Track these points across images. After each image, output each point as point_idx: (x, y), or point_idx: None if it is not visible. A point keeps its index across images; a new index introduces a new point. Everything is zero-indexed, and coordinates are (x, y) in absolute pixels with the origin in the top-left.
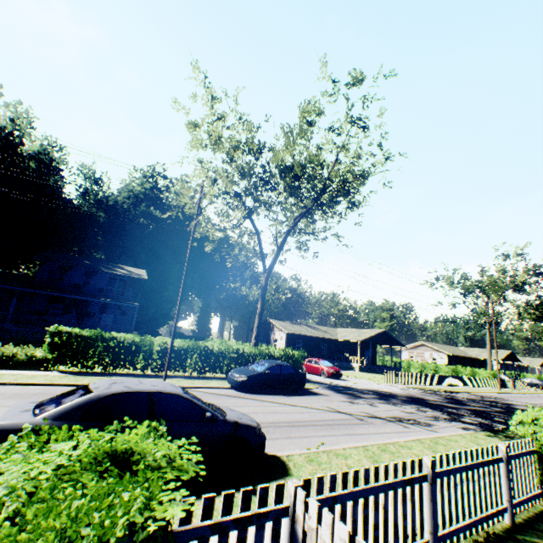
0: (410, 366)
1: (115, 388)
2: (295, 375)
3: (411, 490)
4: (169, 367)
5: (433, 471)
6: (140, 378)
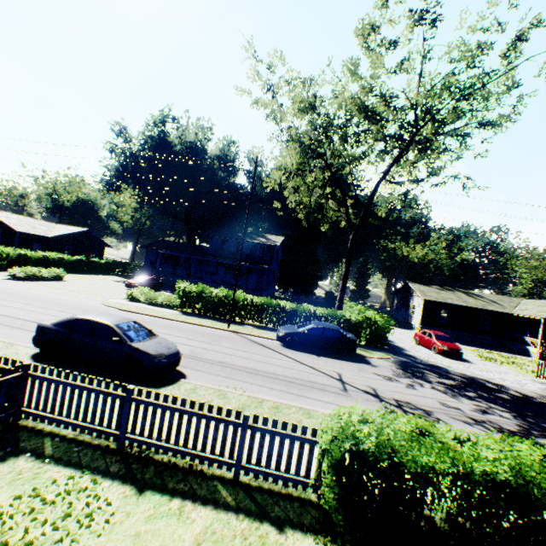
0: None
1: (83, 316)
2: (340, 340)
3: (113, 400)
4: (249, 318)
5: (129, 395)
6: (220, 322)
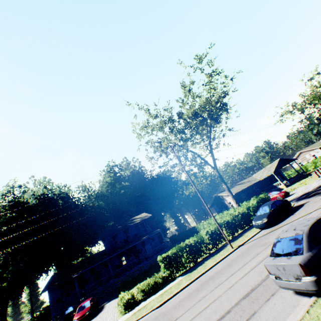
0: (306, 167)
1: (304, 228)
2: (283, 203)
3: None
4: (218, 243)
5: None
6: (217, 255)
